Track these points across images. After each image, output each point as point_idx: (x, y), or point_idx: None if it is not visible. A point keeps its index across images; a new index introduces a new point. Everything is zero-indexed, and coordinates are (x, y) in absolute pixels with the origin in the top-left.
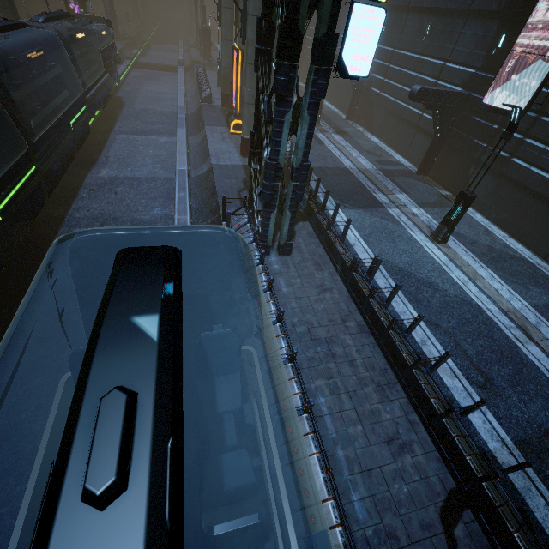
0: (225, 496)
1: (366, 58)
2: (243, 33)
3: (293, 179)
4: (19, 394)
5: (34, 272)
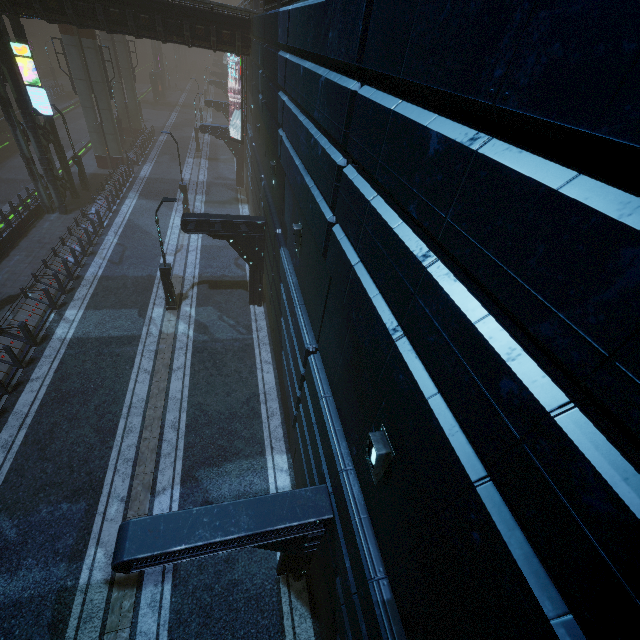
0: None
1: (48, 108)
2: (74, 88)
3: (41, 165)
4: None
5: None
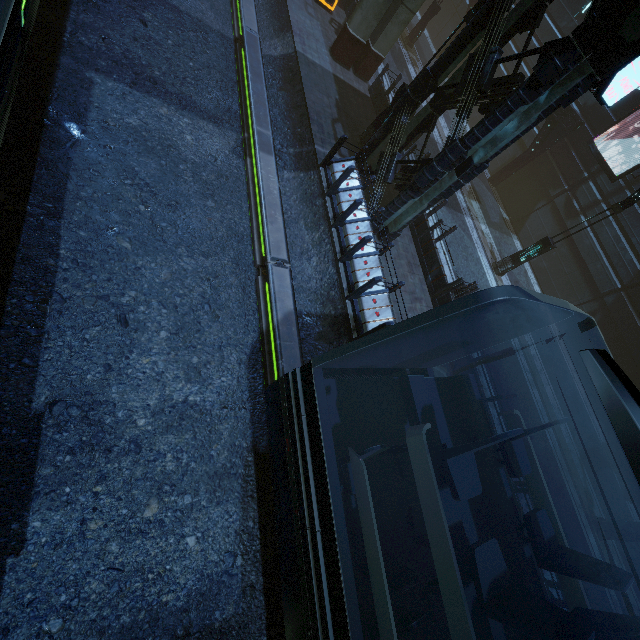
0: (546, 546)
1: (628, 88)
2: None
3: (462, 175)
4: (73, 345)
5: (35, 135)
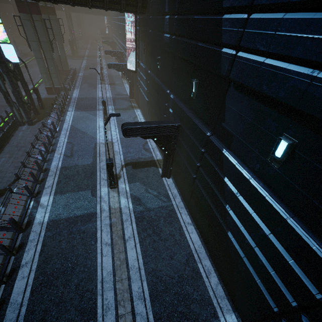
0: None
1: (15, 57)
2: (29, 47)
3: (14, 96)
4: None
5: None
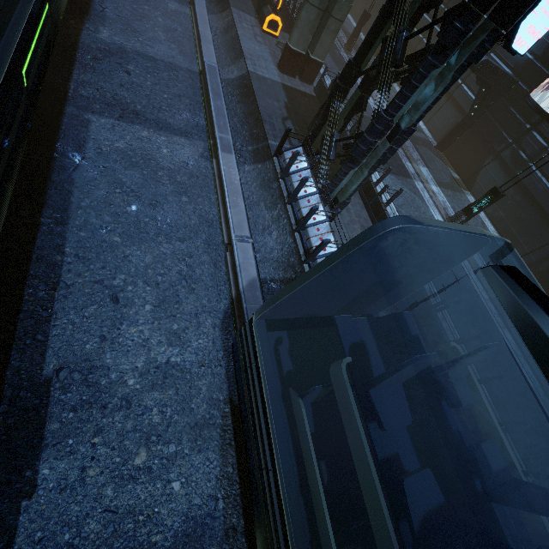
0: (495, 478)
1: (536, 34)
2: None
3: (393, 141)
4: (75, 321)
5: (47, 165)
